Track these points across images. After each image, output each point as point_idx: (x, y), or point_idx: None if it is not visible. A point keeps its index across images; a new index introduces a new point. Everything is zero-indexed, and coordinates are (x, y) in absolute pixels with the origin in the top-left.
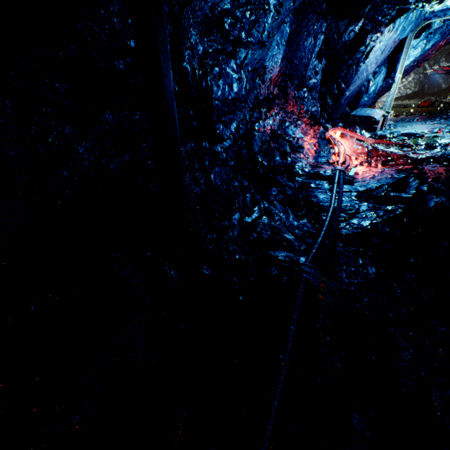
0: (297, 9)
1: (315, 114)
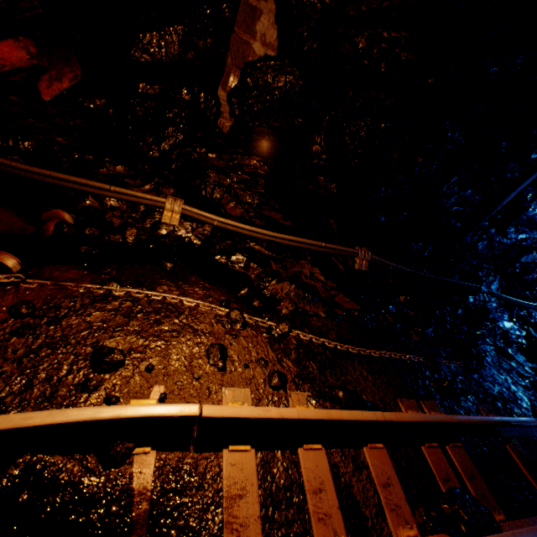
0: None
1: None
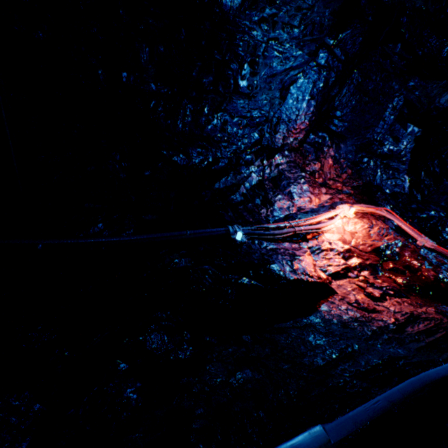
0: (322, 66)
1: (395, 188)
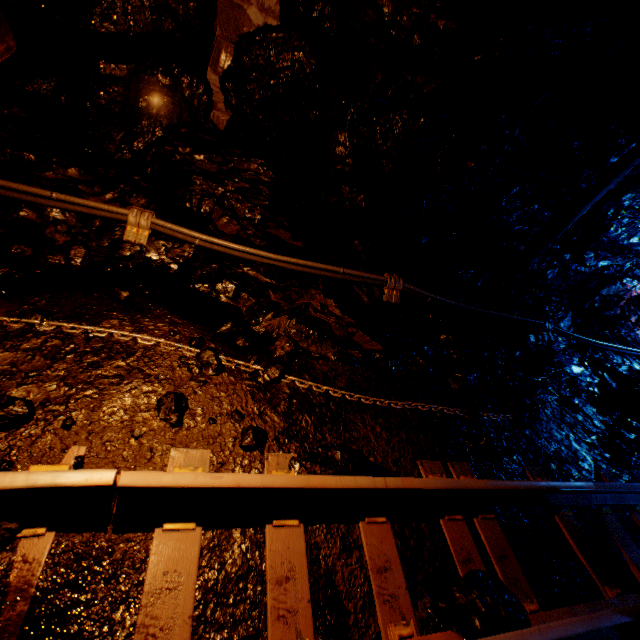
0: None
1: None
